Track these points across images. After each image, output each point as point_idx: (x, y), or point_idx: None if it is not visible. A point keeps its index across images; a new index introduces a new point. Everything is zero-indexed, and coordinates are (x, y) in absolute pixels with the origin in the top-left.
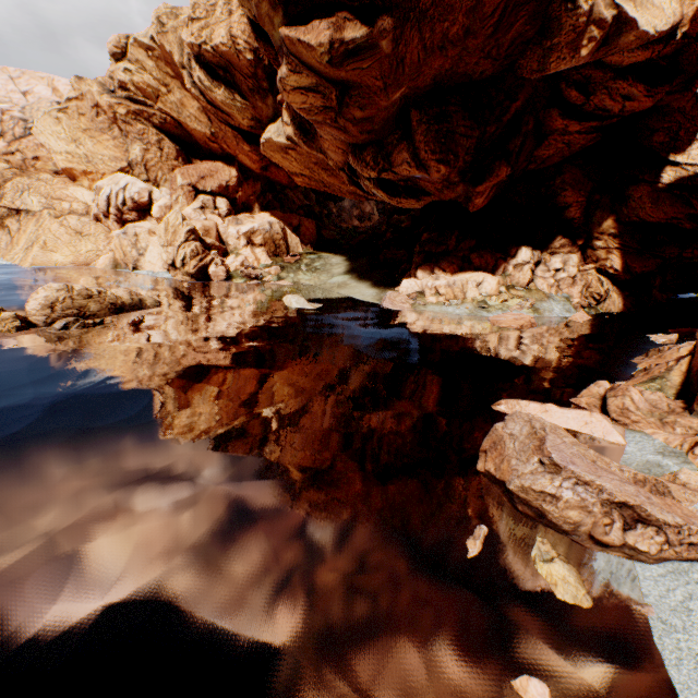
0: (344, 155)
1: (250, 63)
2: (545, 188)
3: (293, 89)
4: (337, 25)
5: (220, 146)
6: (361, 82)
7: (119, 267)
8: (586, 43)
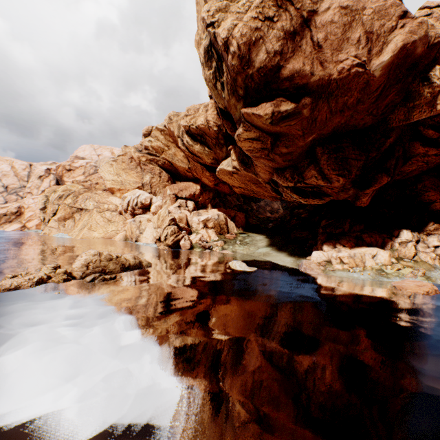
0: (269, 174)
1: (215, 132)
2: (409, 190)
3: (244, 140)
4: (276, 104)
5: (192, 174)
6: (289, 132)
7: (127, 240)
8: (439, 102)
